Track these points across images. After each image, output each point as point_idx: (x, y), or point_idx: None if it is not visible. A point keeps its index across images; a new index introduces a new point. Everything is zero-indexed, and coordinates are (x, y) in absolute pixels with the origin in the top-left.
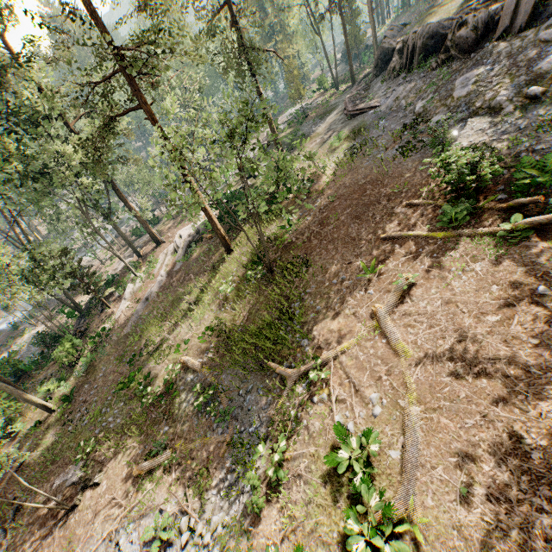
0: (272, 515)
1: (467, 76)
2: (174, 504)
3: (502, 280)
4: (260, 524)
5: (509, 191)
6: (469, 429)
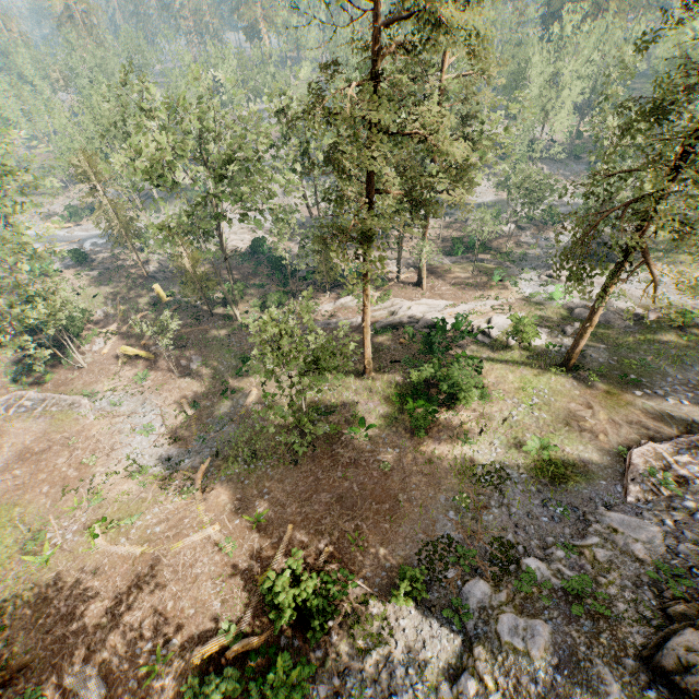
0: (131, 485)
1: (539, 638)
2: (163, 431)
3: (195, 618)
4: (131, 480)
5: (288, 650)
6: (116, 578)
